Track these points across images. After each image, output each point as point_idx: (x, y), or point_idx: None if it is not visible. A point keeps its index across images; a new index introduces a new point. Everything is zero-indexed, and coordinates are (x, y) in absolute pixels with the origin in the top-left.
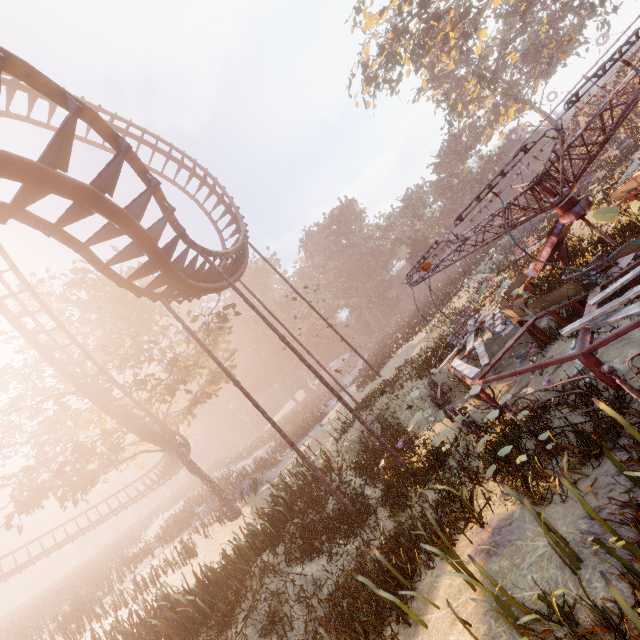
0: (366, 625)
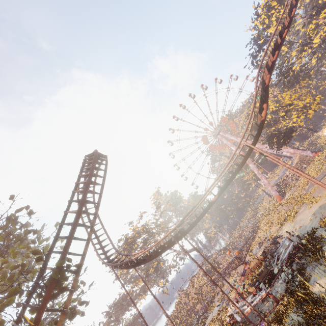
0: (323, 311)
